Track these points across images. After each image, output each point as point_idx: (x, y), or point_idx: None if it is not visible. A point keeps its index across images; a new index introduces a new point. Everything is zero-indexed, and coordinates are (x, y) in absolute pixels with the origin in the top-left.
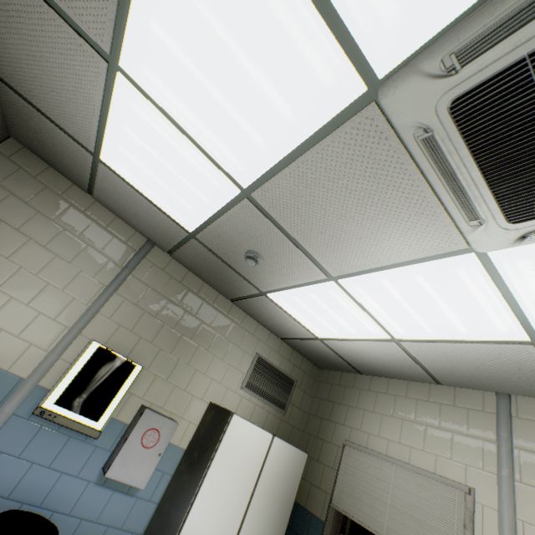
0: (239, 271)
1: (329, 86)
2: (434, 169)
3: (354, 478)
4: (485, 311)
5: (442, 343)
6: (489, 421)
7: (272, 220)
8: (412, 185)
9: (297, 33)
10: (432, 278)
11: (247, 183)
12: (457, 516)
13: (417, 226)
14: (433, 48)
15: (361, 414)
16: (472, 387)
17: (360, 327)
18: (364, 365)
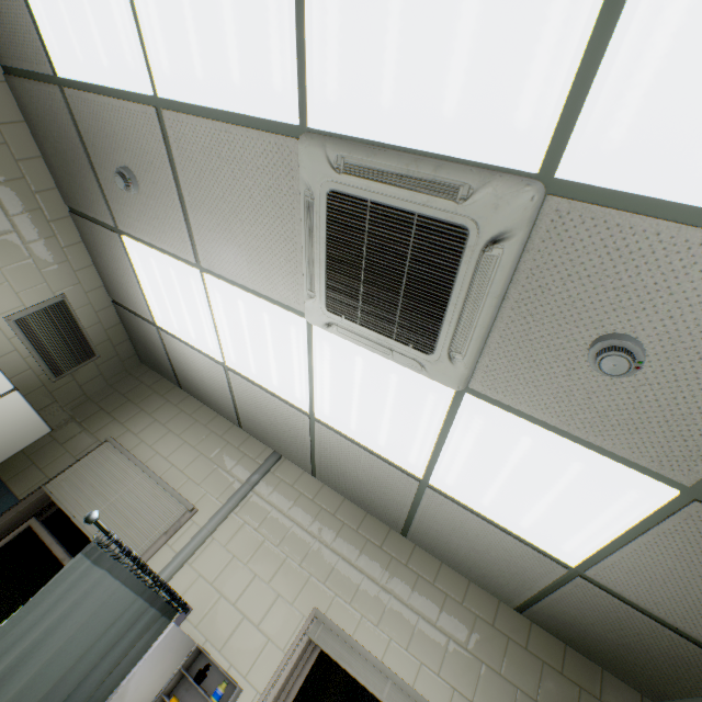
0: (102, 181)
1: (276, 91)
2: (306, 230)
3: (92, 472)
4: (295, 374)
5: (258, 387)
6: (252, 469)
7: (172, 158)
8: (293, 233)
9: (274, 18)
10: (274, 323)
11: (165, 94)
12: (167, 524)
13: (283, 269)
14: (340, 143)
15: (150, 422)
16: (262, 440)
17: (203, 336)
18: (188, 380)
